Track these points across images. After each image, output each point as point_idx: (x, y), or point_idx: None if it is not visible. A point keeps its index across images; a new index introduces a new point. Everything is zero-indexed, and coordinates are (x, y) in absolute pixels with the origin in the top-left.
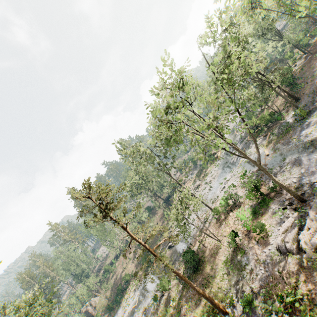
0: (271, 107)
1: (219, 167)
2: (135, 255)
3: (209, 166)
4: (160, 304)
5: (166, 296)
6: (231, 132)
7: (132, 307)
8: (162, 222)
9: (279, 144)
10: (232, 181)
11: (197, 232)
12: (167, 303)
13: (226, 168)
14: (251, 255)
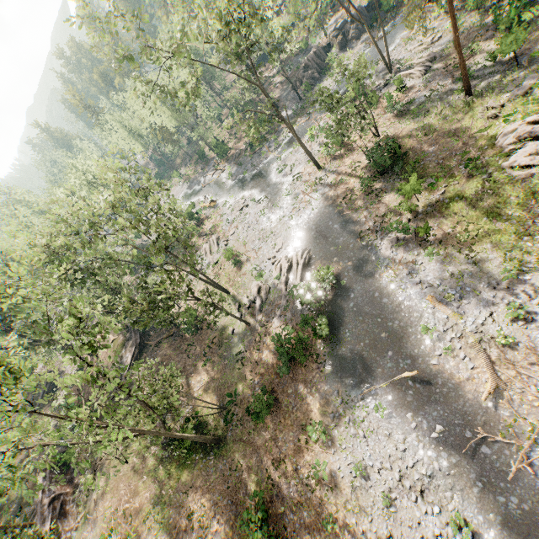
0: (245, 134)
1: (235, 197)
2: (184, 512)
3: (200, 228)
4: (432, 235)
5: (420, 221)
6: (191, 197)
7: (414, 375)
8: (185, 360)
9: (308, 112)
10: (294, 157)
11: (328, 194)
12: (436, 208)
13: (257, 178)
14: (416, 96)
